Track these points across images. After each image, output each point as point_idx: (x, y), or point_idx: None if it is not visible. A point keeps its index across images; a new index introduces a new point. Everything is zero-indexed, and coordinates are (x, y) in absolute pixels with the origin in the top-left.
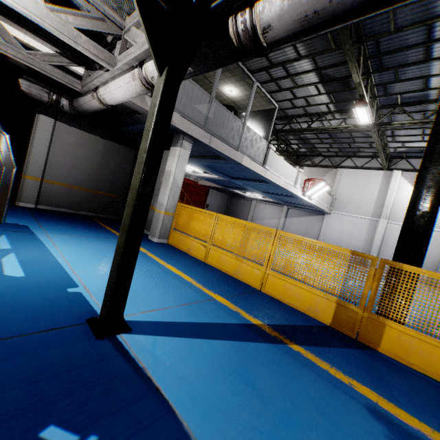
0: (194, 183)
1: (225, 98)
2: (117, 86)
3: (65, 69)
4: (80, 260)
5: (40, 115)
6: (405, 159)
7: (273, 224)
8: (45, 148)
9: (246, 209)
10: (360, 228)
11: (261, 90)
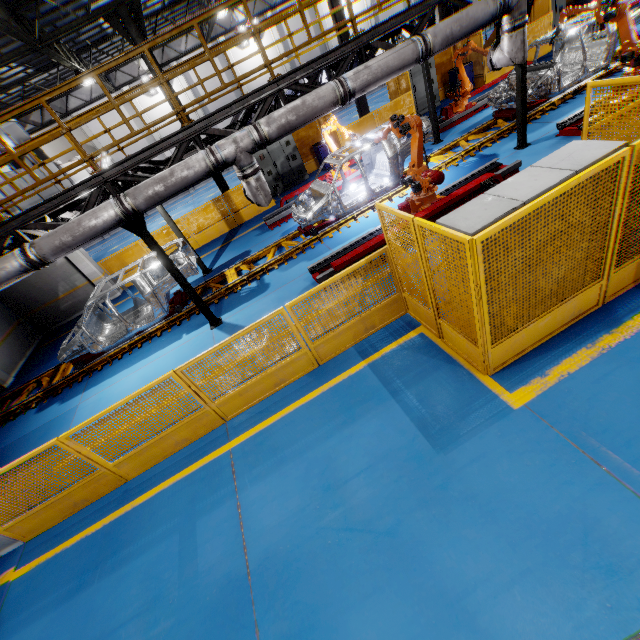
0: None
1: None
2: None
3: None
4: None
5: None
6: (118, 70)
7: None
8: None
9: None
10: None
11: None
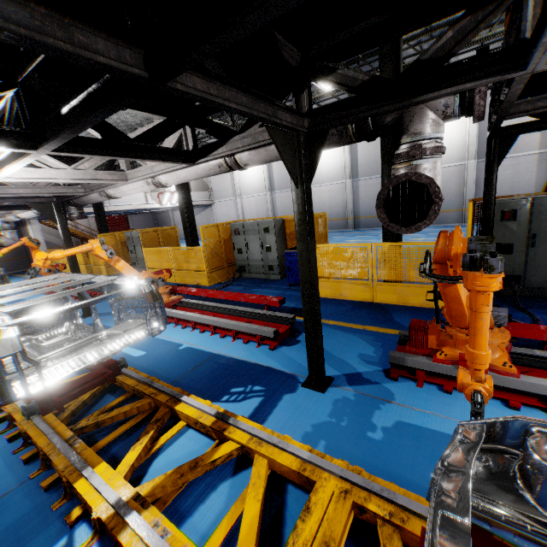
0: (108, 217)
1: None
2: None
3: None
4: None
5: None
6: None
7: None
8: None
9: (168, 220)
10: (231, 208)
11: None
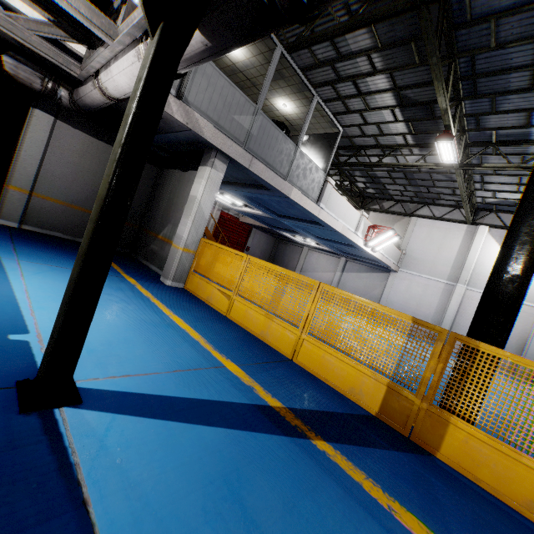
0: (234, 219)
1: (278, 115)
2: (120, 69)
3: (62, 47)
4: (49, 297)
5: (36, 109)
6: (494, 212)
7: (327, 278)
8: (39, 153)
9: (295, 257)
10: (432, 293)
11: (322, 107)
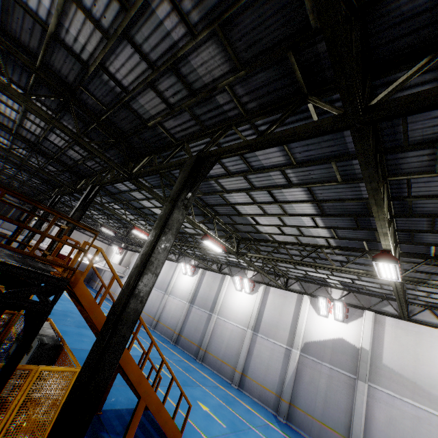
0: None
1: None
2: None
3: None
4: None
5: None
6: None
7: (106, 283)
8: None
9: (100, 274)
10: None
11: None
